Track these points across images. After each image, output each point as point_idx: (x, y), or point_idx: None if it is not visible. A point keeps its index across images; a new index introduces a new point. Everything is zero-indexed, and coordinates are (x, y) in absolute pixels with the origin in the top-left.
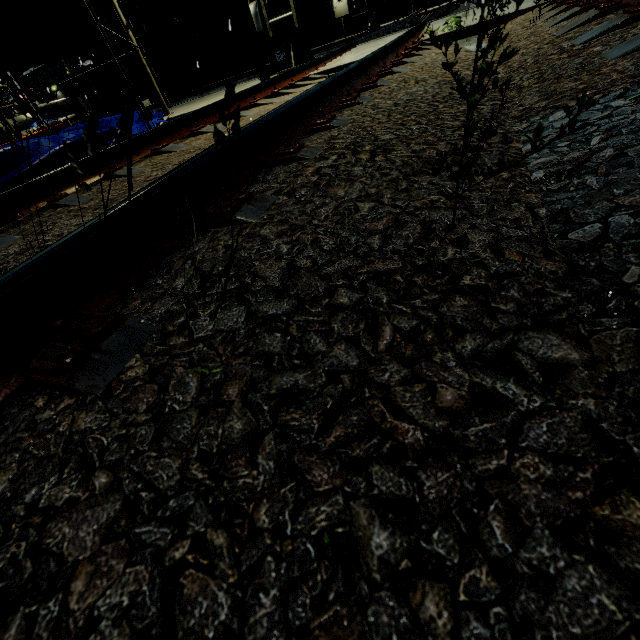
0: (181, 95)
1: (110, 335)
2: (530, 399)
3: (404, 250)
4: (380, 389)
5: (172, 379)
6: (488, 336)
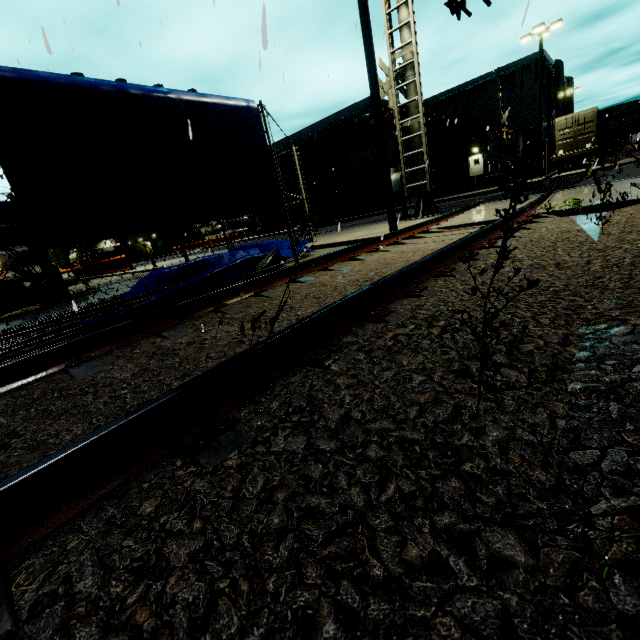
0: (328, 223)
1: (226, 432)
2: (469, 578)
3: (431, 426)
4: (369, 529)
5: (250, 475)
6: (462, 518)
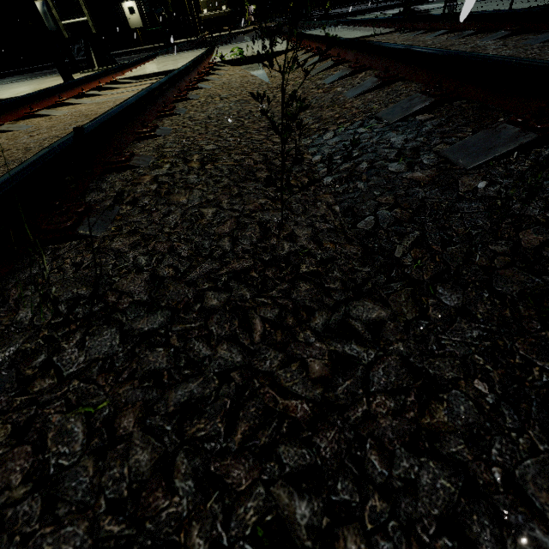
0: None
1: None
2: (368, 353)
3: (252, 249)
4: (266, 377)
5: (49, 431)
6: (330, 311)
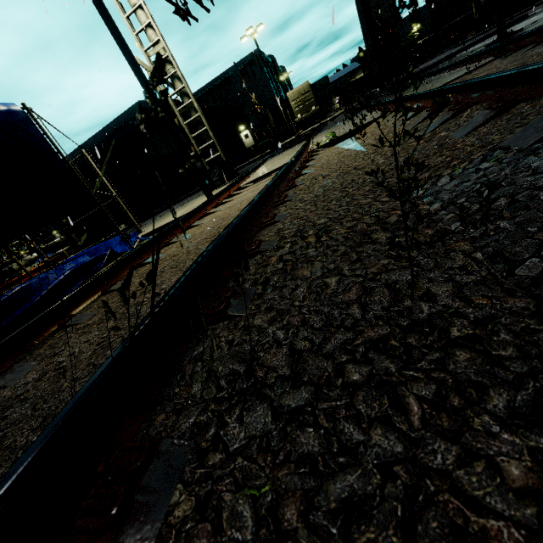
0: (147, 216)
1: (148, 467)
2: None
3: (384, 314)
4: (441, 477)
5: (223, 511)
6: (510, 388)
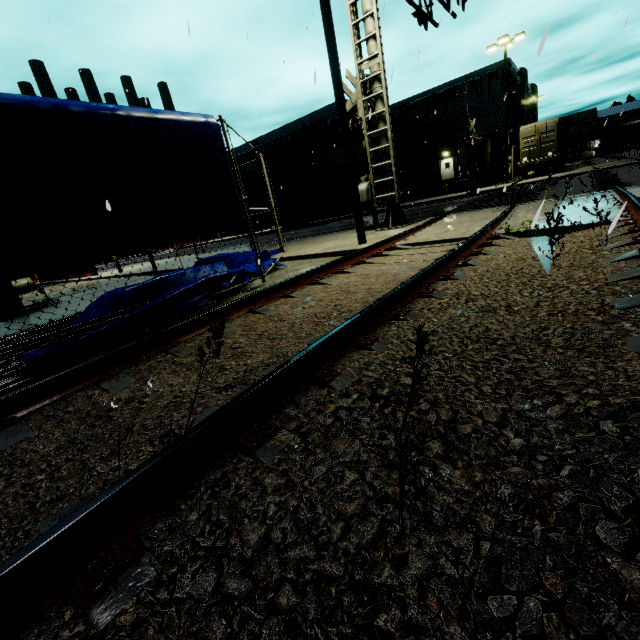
0: (302, 225)
1: (128, 568)
2: None
3: (353, 553)
4: None
5: (143, 639)
6: None
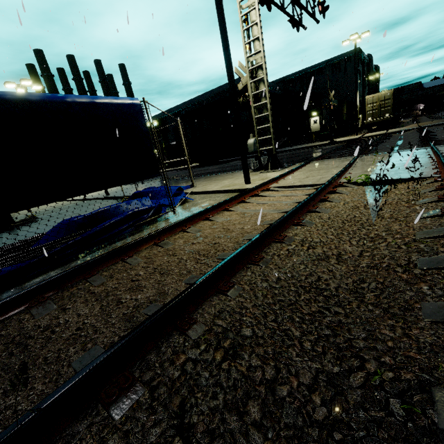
0: (213, 163)
1: None
2: None
3: None
4: None
5: None
6: None
